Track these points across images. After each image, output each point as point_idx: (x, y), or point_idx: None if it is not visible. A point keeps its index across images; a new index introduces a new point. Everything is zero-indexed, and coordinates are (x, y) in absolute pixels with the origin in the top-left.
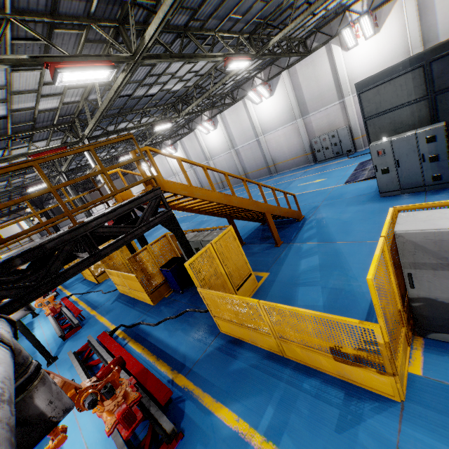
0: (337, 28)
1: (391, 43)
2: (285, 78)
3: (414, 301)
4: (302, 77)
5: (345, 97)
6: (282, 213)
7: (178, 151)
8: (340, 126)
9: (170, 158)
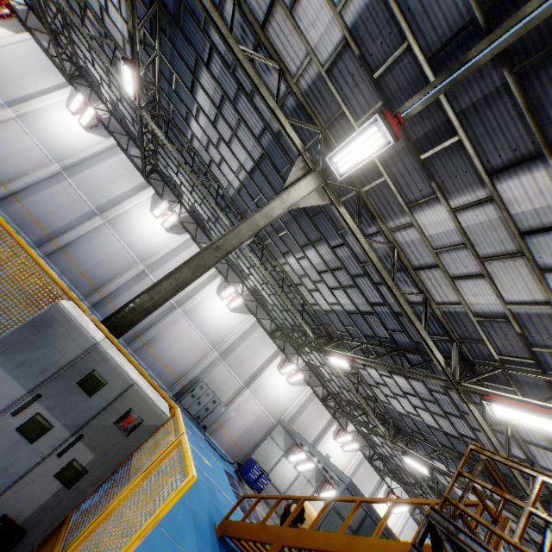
0: (289, 352)
1: (286, 398)
2: (250, 321)
3: None
4: (253, 338)
5: (249, 388)
6: None
7: (90, 134)
8: (222, 398)
9: (59, 104)
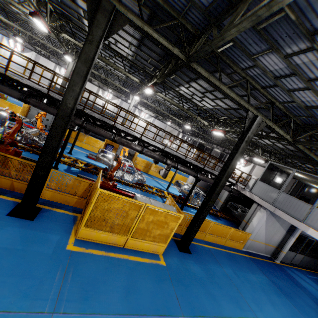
0: (62, 64)
1: None
2: (33, 55)
3: (29, 114)
4: (41, 63)
5: None
6: (1, 93)
7: None
8: None
9: None
